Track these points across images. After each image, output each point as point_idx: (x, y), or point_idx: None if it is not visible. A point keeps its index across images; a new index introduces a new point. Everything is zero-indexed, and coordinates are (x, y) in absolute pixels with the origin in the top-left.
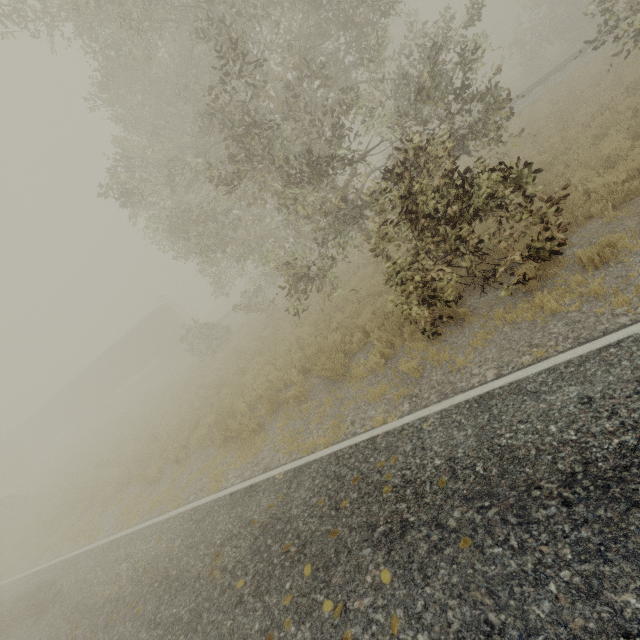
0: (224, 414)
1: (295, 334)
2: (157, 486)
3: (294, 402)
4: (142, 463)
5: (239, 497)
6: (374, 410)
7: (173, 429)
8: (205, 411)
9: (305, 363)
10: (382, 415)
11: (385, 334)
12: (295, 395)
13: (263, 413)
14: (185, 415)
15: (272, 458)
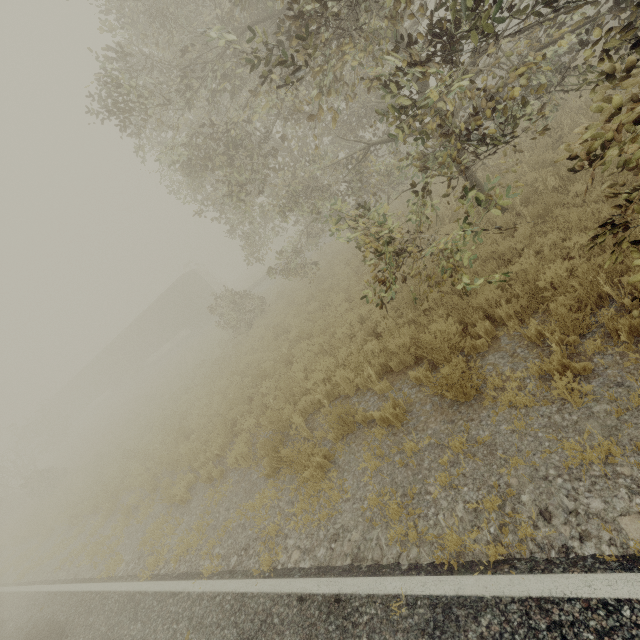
0: (271, 427)
1: (356, 312)
2: (186, 512)
3: (381, 426)
4: (169, 467)
5: (317, 618)
6: (598, 498)
7: (204, 423)
8: (242, 409)
9: (385, 359)
10: (638, 523)
11: (558, 328)
12: (384, 417)
13: (331, 437)
14: (218, 406)
15: (364, 536)
